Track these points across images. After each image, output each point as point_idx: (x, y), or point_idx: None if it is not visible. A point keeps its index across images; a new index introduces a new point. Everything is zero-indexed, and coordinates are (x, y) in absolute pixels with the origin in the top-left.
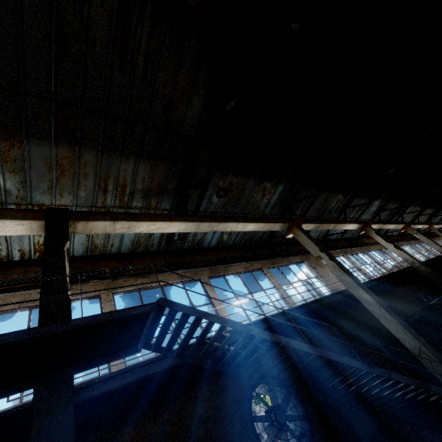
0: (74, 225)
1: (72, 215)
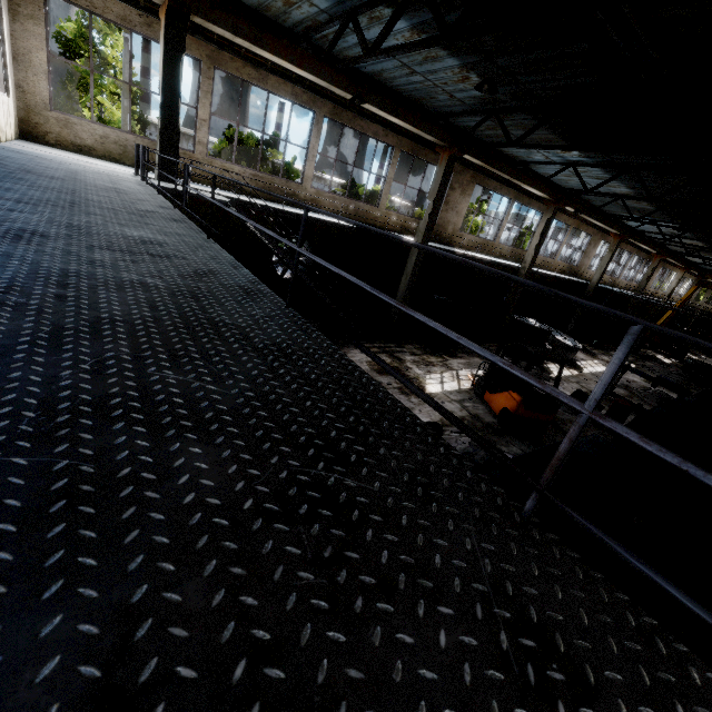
0: (192, 16)
1: (193, 0)
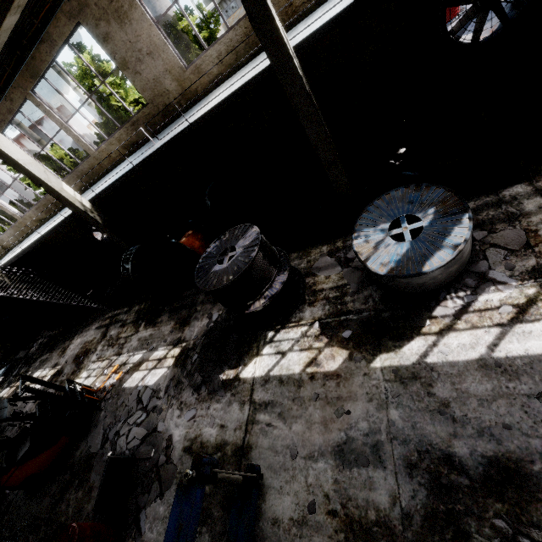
0: None
1: None
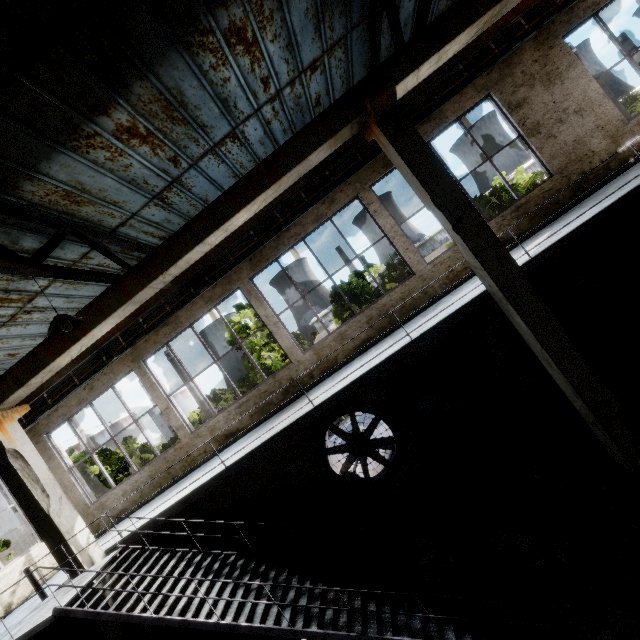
0: None
1: None
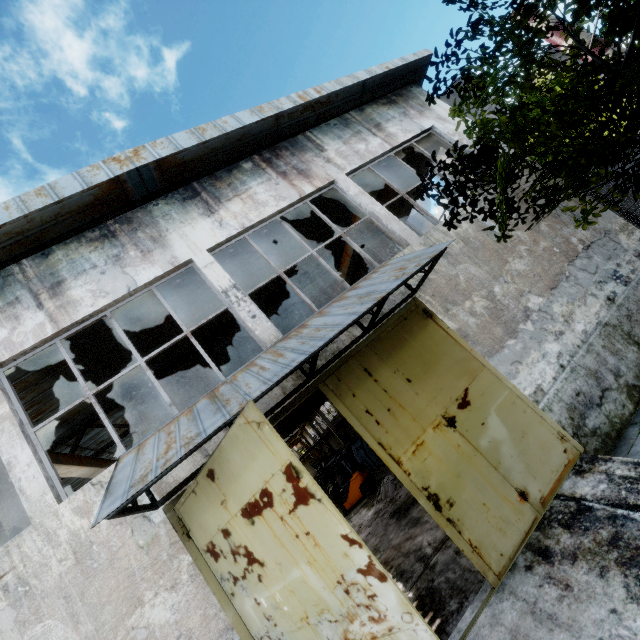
0: None
1: None
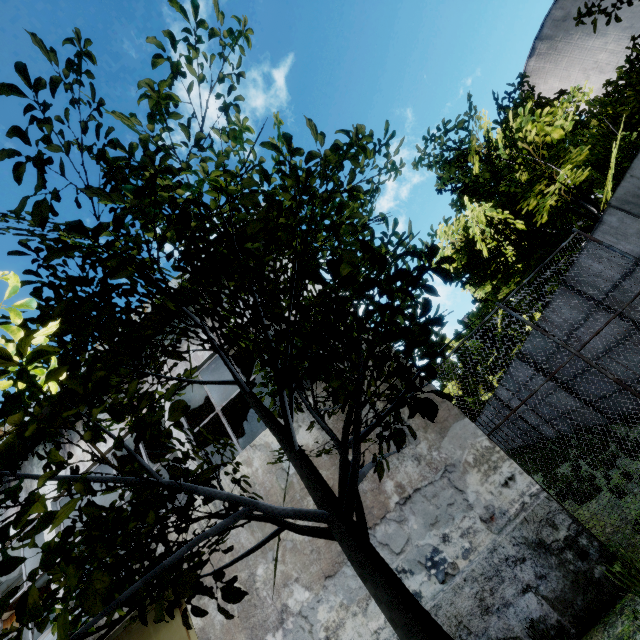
0: None
1: None
